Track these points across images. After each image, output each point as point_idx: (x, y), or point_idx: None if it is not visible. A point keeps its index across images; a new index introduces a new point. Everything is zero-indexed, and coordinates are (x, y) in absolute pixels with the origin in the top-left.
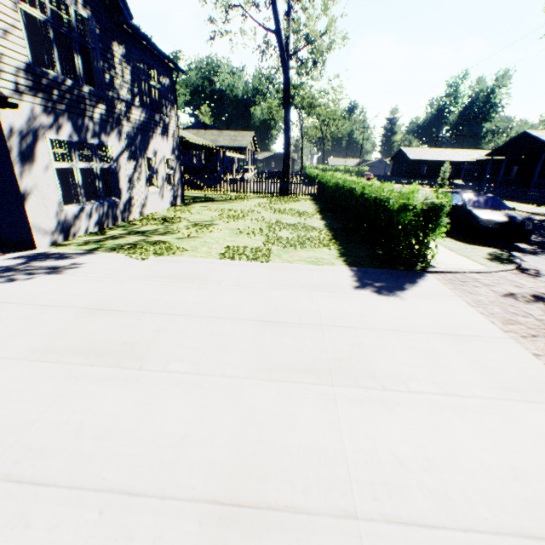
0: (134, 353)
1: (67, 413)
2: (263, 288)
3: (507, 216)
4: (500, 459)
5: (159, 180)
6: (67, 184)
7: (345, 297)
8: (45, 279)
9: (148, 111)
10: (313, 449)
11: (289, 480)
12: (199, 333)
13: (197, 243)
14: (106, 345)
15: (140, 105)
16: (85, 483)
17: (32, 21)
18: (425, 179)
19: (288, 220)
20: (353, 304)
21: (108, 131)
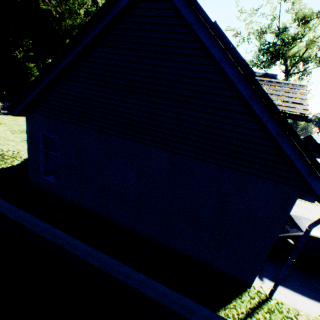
0: None
1: None
2: None
3: None
4: None
5: None
6: None
7: None
8: None
9: None
10: None
11: None
12: None
13: None
14: None
15: None
16: None
17: None
18: None
19: None
20: None
21: None
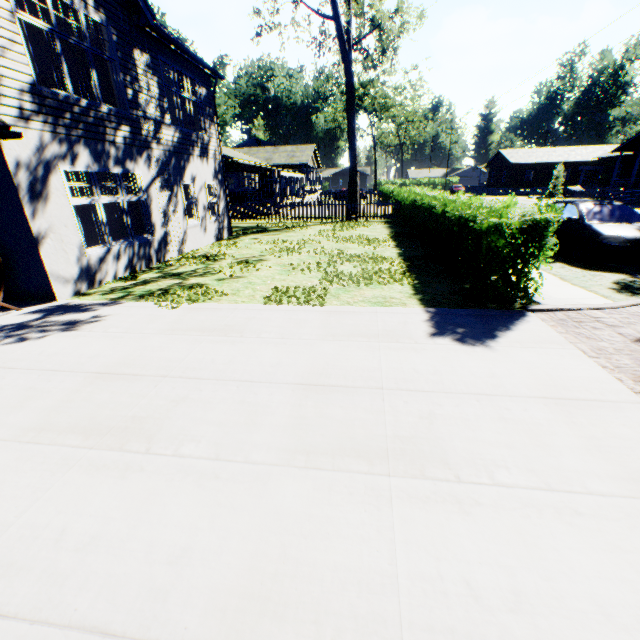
0: (143, 431)
1: (50, 514)
2: (312, 340)
3: None
4: (626, 595)
5: (200, 210)
6: (90, 223)
7: (416, 349)
8: (59, 337)
9: (182, 130)
10: (353, 572)
11: (315, 620)
12: (226, 402)
13: (240, 285)
14: (111, 420)
15: (176, 123)
16: (52, 615)
17: (36, 33)
18: (532, 187)
19: (353, 250)
20: (426, 358)
21: (134, 157)
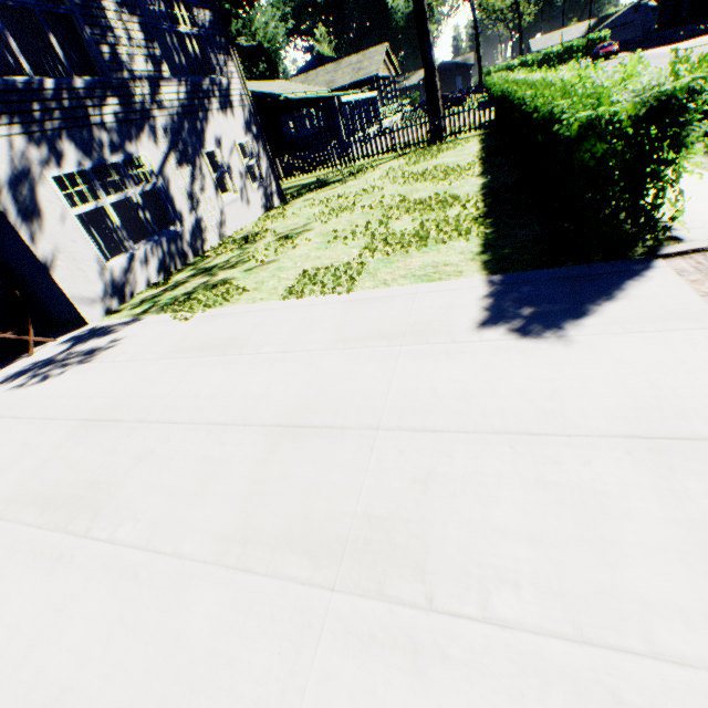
0: (93, 504)
1: None
2: (318, 350)
3: None
4: None
5: (236, 180)
6: (104, 229)
7: (449, 353)
8: (72, 374)
9: (188, 80)
10: None
11: None
12: (186, 459)
13: (267, 274)
14: (72, 487)
15: (190, 71)
16: None
17: None
18: None
19: (421, 192)
20: (459, 369)
21: (134, 135)
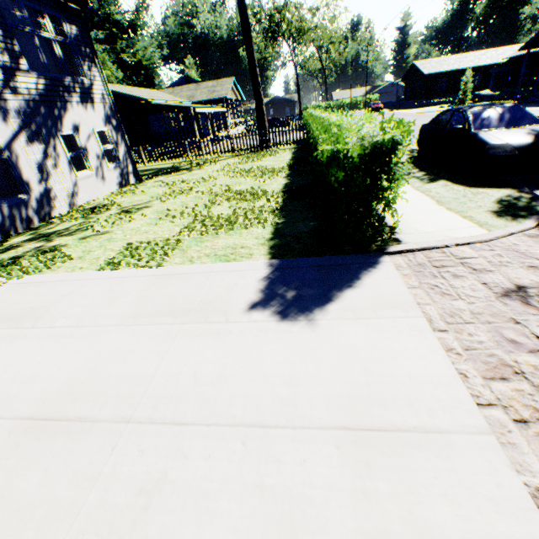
0: None
1: None
2: (108, 326)
3: (533, 134)
4: None
5: (92, 159)
6: None
7: (220, 333)
8: None
9: (49, 75)
10: None
11: None
12: None
13: (97, 244)
14: None
15: (58, 69)
16: None
17: None
18: (444, 96)
19: (243, 185)
20: (223, 350)
21: None
